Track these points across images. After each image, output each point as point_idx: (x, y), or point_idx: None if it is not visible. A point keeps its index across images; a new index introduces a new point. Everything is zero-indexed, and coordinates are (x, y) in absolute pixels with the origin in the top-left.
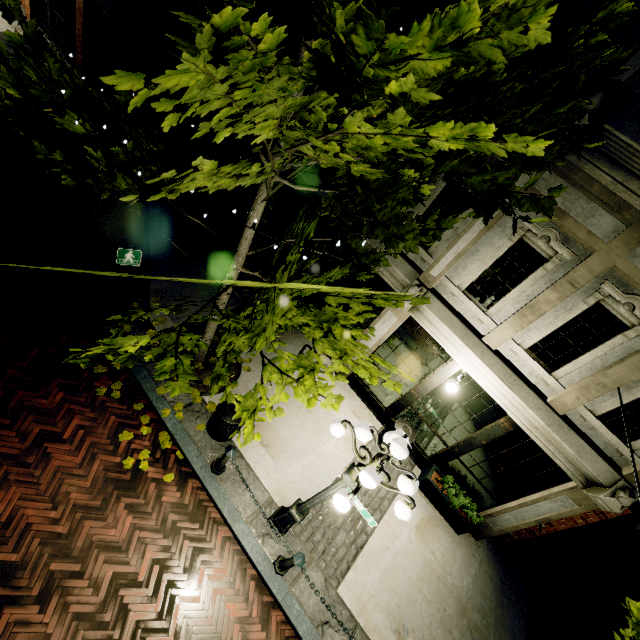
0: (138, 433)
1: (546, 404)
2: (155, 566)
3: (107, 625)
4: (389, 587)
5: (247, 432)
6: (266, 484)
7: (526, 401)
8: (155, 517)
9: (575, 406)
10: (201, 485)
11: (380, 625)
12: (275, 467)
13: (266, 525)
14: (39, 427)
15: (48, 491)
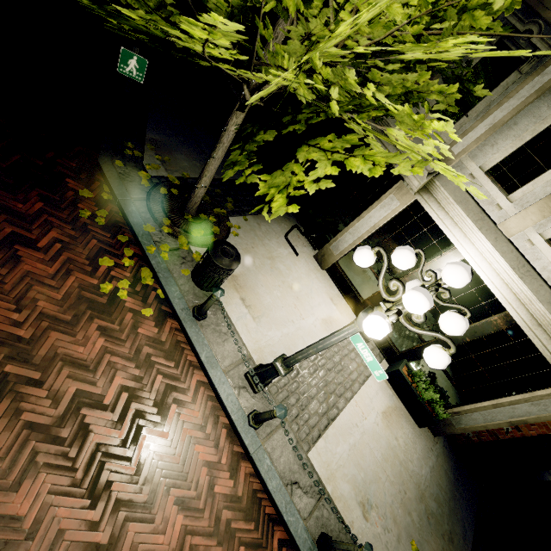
0: (119, 263)
1: None
2: (123, 393)
3: (63, 441)
4: (356, 461)
5: (277, 205)
6: (246, 341)
7: (537, 294)
8: (129, 346)
9: None
10: (180, 327)
11: (346, 495)
12: (255, 328)
13: (243, 378)
14: (11, 228)
15: (13, 292)
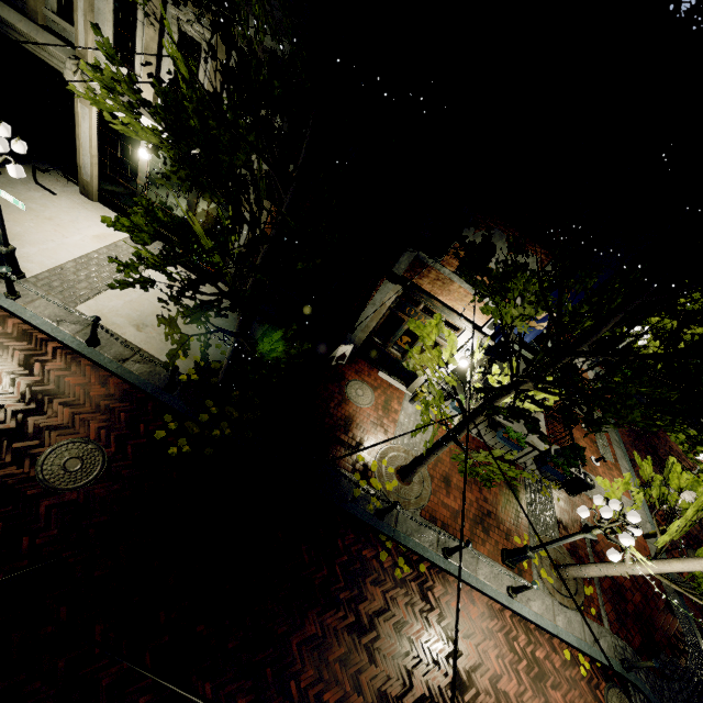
0: None
1: None
2: None
3: None
4: (132, 308)
5: None
6: None
7: None
8: None
9: None
10: None
11: (119, 323)
12: None
13: None
14: None
15: None
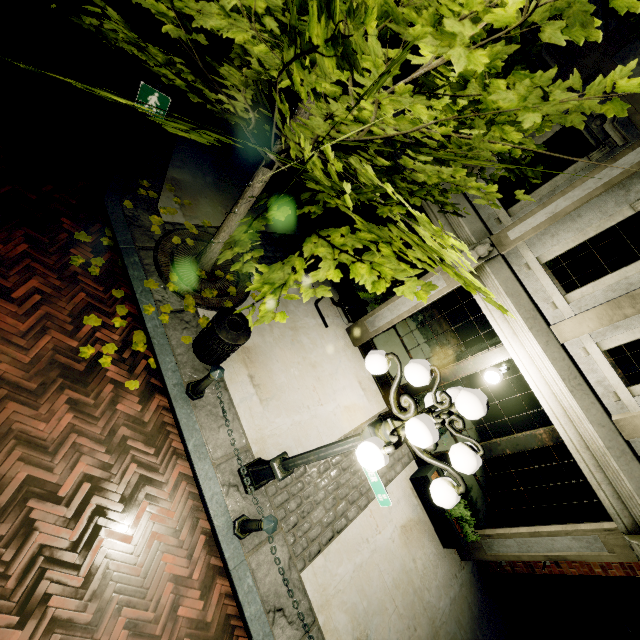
0: (108, 322)
1: (612, 422)
2: (85, 483)
3: None
4: (360, 586)
5: (265, 309)
6: (246, 428)
7: (587, 412)
8: (102, 425)
9: None
10: (169, 405)
11: (341, 629)
12: (261, 412)
13: (235, 474)
14: None
15: None
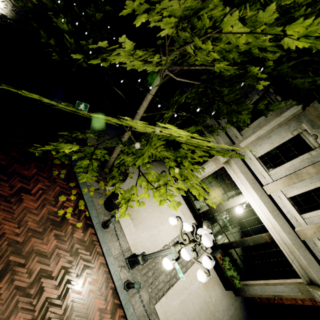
0: (69, 198)
1: (294, 231)
2: (62, 270)
3: (31, 296)
4: (183, 311)
5: (122, 211)
6: (128, 239)
7: (282, 227)
8: (68, 244)
9: (312, 237)
10: (95, 232)
11: None
12: (135, 231)
13: (124, 261)
14: (20, 184)
15: (17, 218)
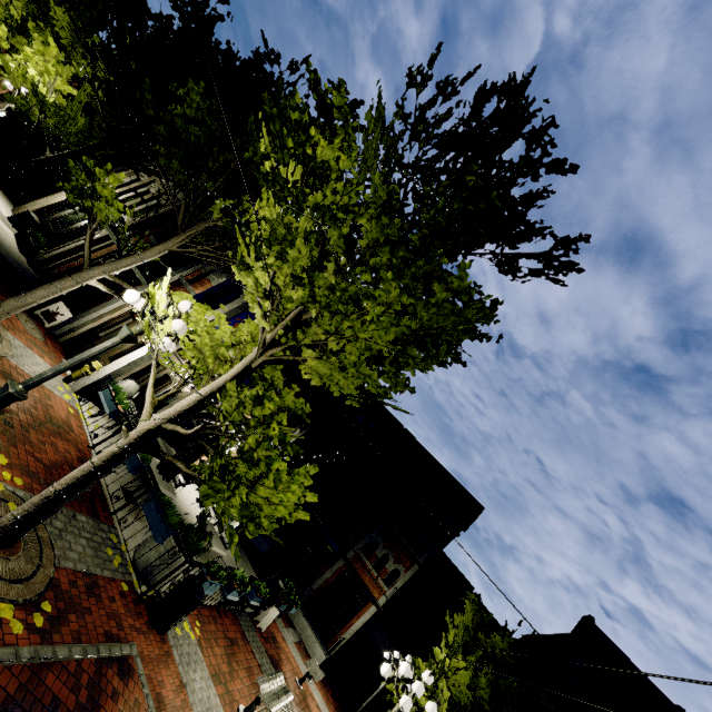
0: None
1: None
2: None
3: None
4: None
5: None
6: None
7: None
8: None
9: None
10: None
11: None
12: None
13: None
14: None
15: None
